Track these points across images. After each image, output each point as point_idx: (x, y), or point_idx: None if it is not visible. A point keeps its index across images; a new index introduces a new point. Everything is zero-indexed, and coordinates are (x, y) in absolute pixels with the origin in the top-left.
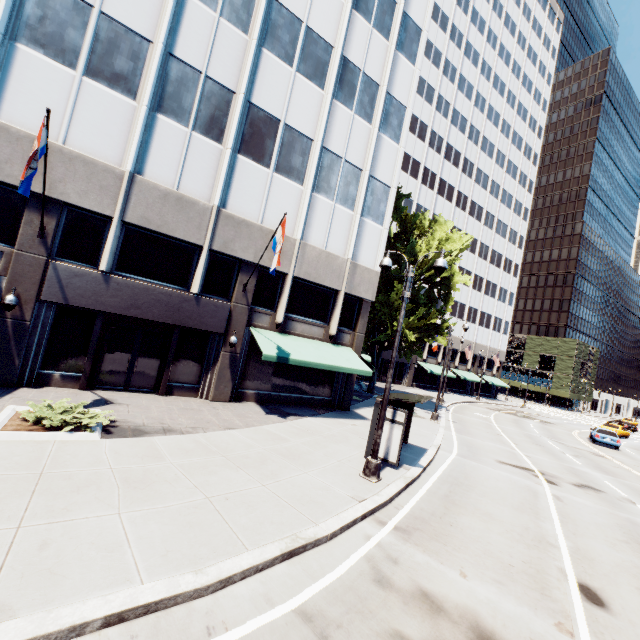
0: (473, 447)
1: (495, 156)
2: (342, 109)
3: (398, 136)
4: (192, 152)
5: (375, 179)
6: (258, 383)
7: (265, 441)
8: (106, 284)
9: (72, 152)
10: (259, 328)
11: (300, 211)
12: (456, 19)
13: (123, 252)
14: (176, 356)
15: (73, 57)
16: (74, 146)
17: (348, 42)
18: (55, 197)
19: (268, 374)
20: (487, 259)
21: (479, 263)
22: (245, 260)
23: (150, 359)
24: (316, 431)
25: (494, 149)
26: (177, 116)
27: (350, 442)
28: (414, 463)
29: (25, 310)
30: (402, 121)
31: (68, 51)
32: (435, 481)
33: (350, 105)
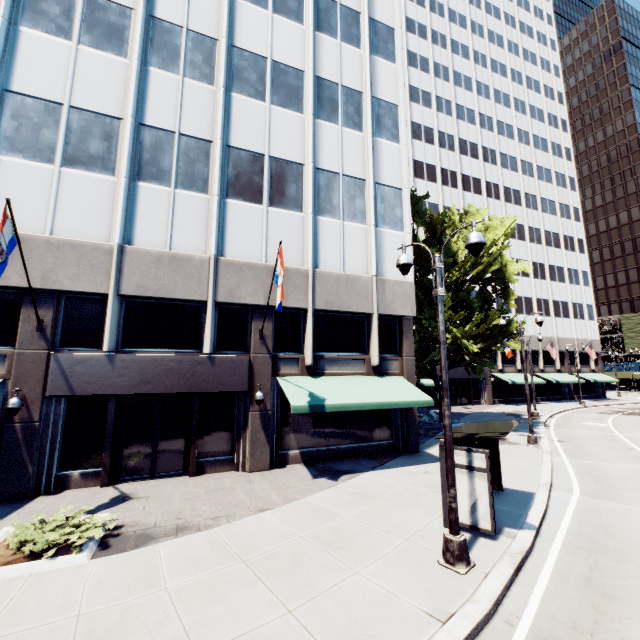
0: (600, 476)
1: (516, 136)
2: (327, 126)
3: (396, 135)
4: (179, 209)
5: (382, 185)
6: (301, 440)
7: (305, 523)
8: (111, 364)
9: (59, 240)
10: (287, 376)
11: (306, 239)
12: (434, 24)
13: (126, 327)
14: (201, 427)
15: (50, 153)
16: (61, 234)
17: (318, 62)
18: (48, 288)
19: (310, 427)
20: (542, 242)
21: (533, 249)
22: (255, 305)
23: (174, 436)
24: (375, 492)
25: (513, 129)
26: (158, 179)
27: (422, 502)
28: (520, 522)
29: (33, 410)
30: (396, 120)
31: (45, 149)
32: (560, 550)
33: (335, 120)
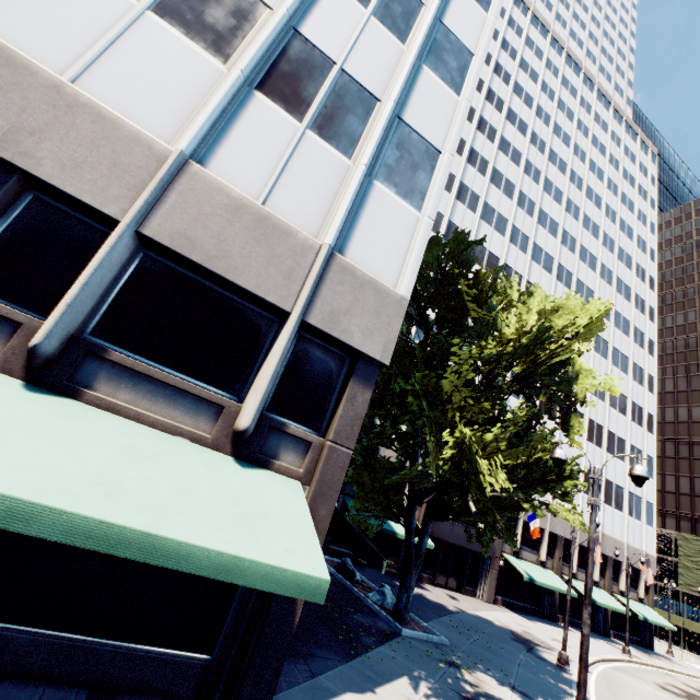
0: None
1: (599, 269)
2: None
3: (458, 84)
4: None
5: (408, 126)
6: None
7: None
8: None
9: None
10: None
11: (205, 106)
12: (536, 128)
13: None
14: None
15: None
16: None
17: None
18: None
19: None
20: (605, 399)
21: (593, 403)
22: None
23: None
24: None
25: (596, 261)
26: None
27: None
28: None
29: None
30: (466, 68)
31: None
32: None
33: (364, 0)
